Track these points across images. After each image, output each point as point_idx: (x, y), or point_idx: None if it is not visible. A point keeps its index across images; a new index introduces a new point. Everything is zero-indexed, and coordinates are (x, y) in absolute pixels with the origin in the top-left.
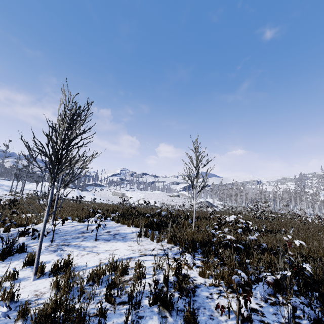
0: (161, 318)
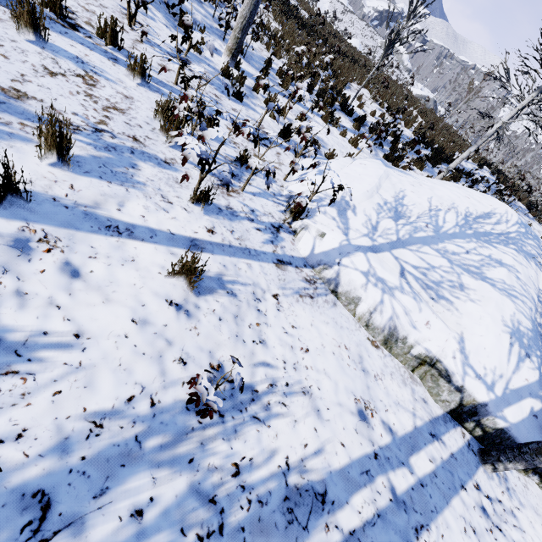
0: None
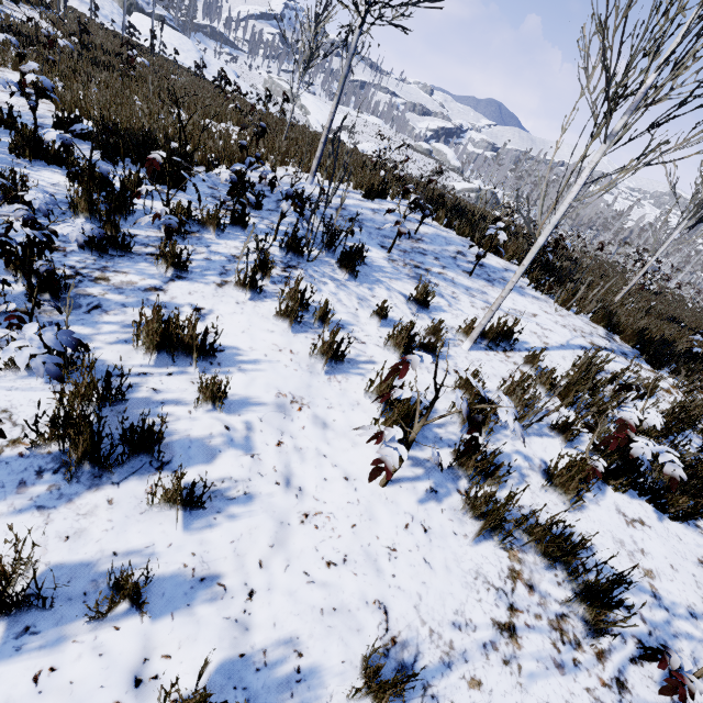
0: None
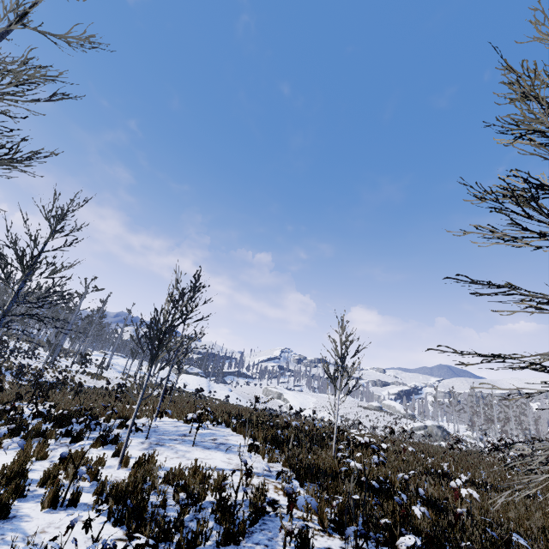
0: (216, 524)
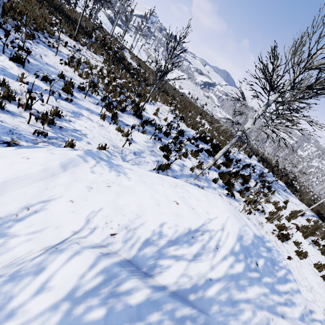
0: None
